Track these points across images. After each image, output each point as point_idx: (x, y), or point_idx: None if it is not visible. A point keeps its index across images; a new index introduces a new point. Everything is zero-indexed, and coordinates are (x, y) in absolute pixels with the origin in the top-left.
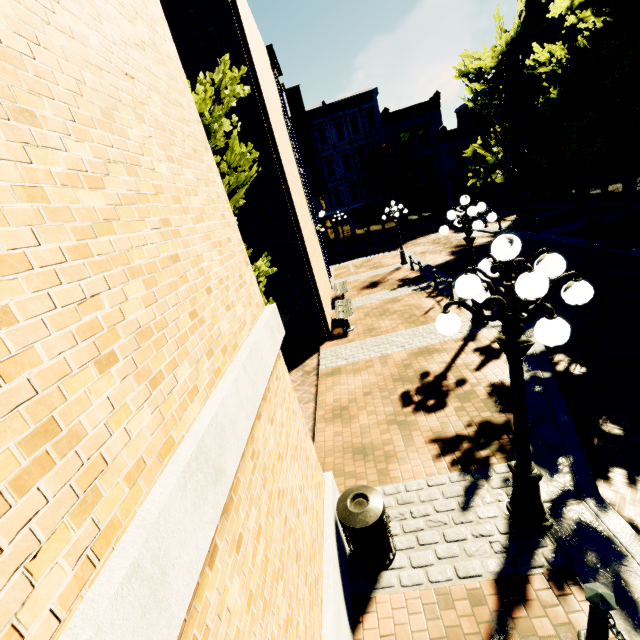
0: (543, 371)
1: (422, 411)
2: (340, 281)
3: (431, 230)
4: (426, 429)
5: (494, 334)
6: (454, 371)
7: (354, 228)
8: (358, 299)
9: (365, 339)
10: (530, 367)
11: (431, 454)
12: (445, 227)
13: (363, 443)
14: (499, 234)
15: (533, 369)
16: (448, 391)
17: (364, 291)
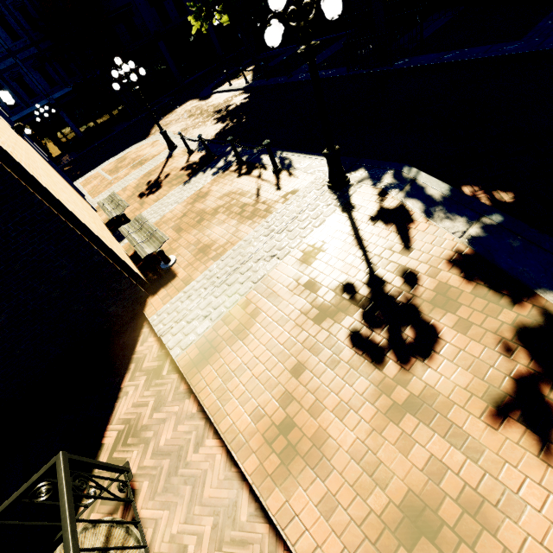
0: (487, 214)
1: (414, 359)
2: (102, 197)
3: (172, 105)
4: (460, 395)
5: (370, 191)
6: (382, 264)
7: (75, 126)
8: (148, 212)
9: (208, 268)
10: (465, 216)
11: (530, 451)
12: (276, 27)
13: (394, 500)
14: (251, 88)
15: (472, 217)
16: (410, 301)
17: (147, 198)
